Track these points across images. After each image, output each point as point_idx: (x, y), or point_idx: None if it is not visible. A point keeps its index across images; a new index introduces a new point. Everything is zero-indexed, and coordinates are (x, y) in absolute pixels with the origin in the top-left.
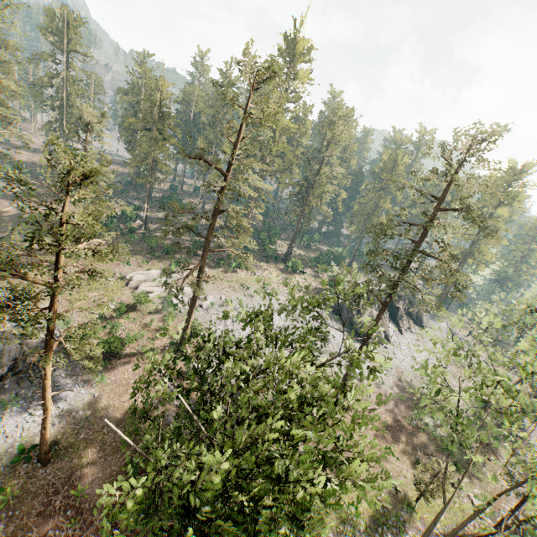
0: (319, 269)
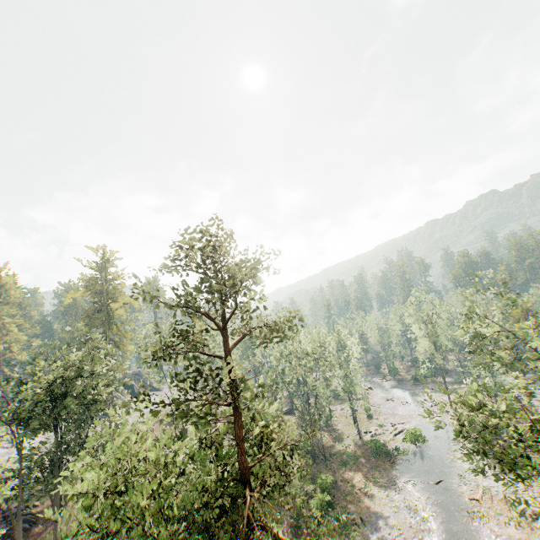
0: None
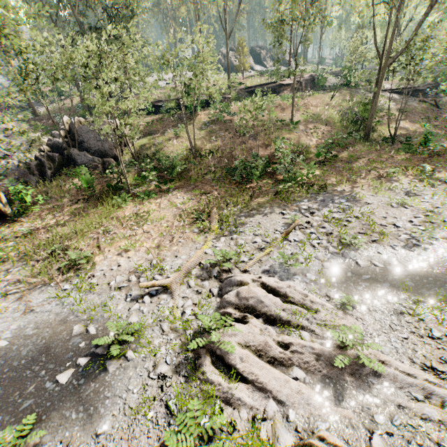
0: None
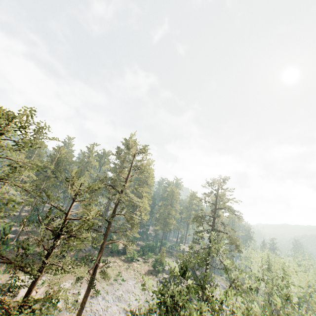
0: (146, 256)
